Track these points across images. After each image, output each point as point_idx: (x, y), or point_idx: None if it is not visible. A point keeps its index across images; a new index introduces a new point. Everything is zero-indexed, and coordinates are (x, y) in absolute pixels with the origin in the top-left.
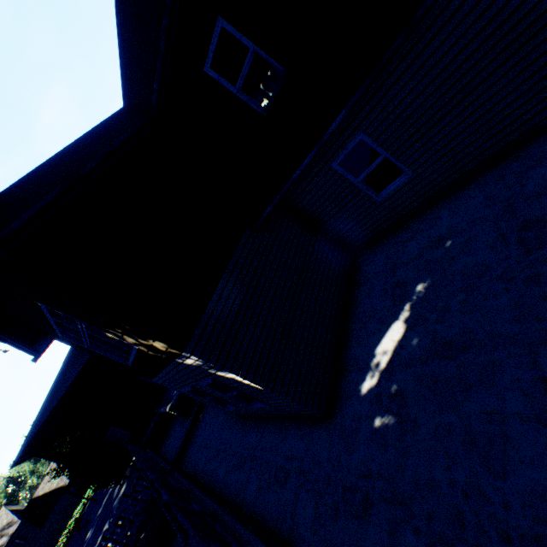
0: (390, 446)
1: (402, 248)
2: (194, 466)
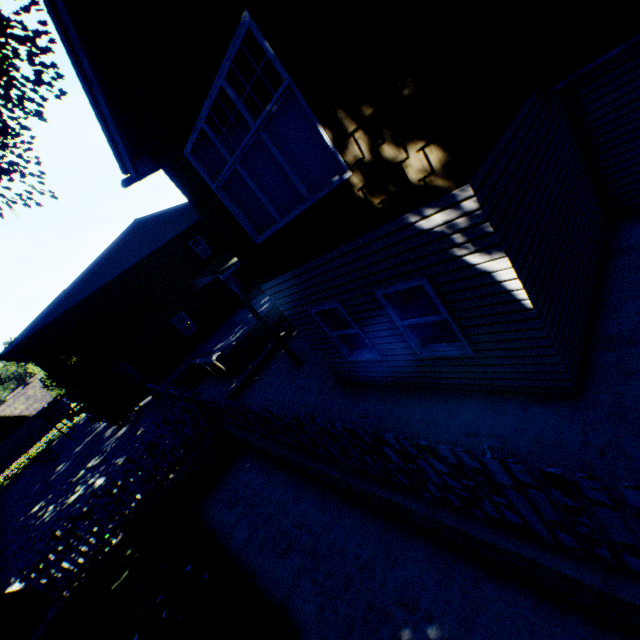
0: None
1: None
2: None
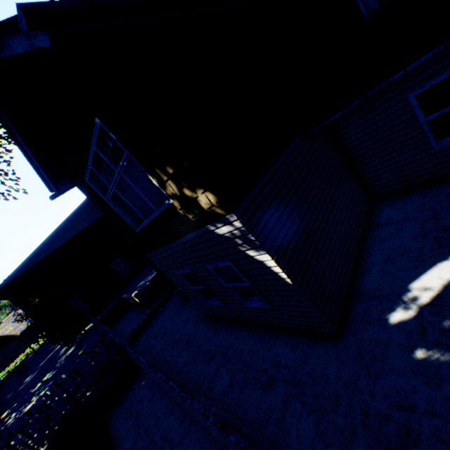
0: (446, 383)
1: (448, 199)
2: (148, 348)
